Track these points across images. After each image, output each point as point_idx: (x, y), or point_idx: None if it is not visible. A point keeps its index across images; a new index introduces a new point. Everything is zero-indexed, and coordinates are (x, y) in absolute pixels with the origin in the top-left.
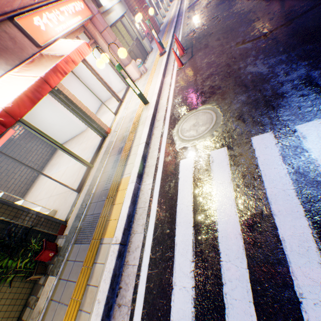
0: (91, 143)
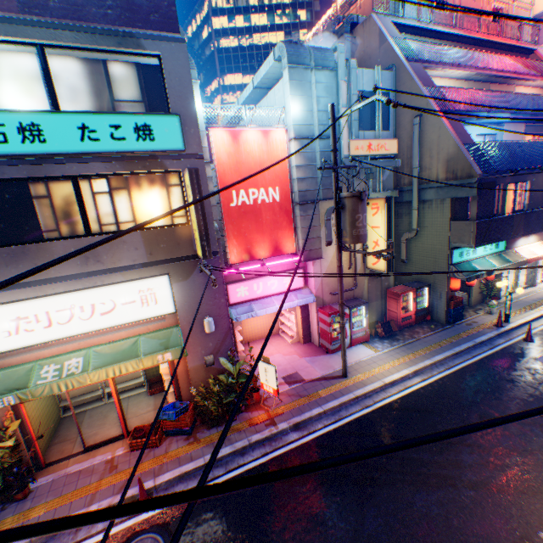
0: (509, 283)
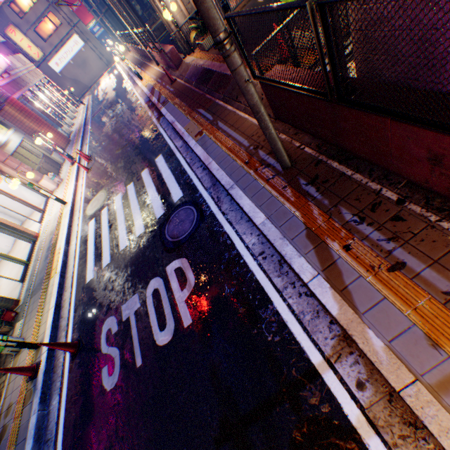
0: (23, 254)
